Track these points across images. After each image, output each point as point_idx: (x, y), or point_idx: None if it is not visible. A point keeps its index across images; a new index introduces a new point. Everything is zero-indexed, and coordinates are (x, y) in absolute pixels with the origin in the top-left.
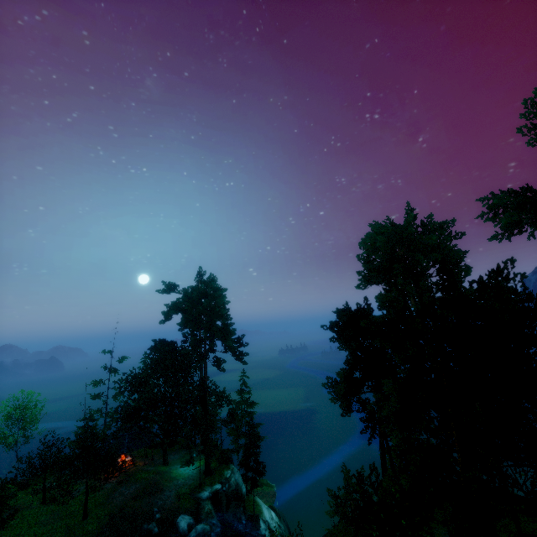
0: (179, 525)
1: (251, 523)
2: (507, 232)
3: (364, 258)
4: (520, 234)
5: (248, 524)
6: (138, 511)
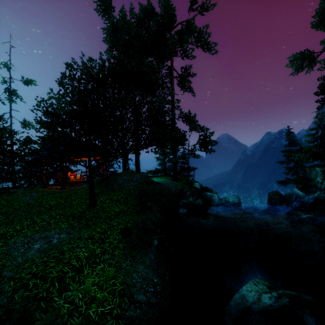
0: (213, 198)
1: None
2: None
3: None
4: None
5: None
6: (163, 192)
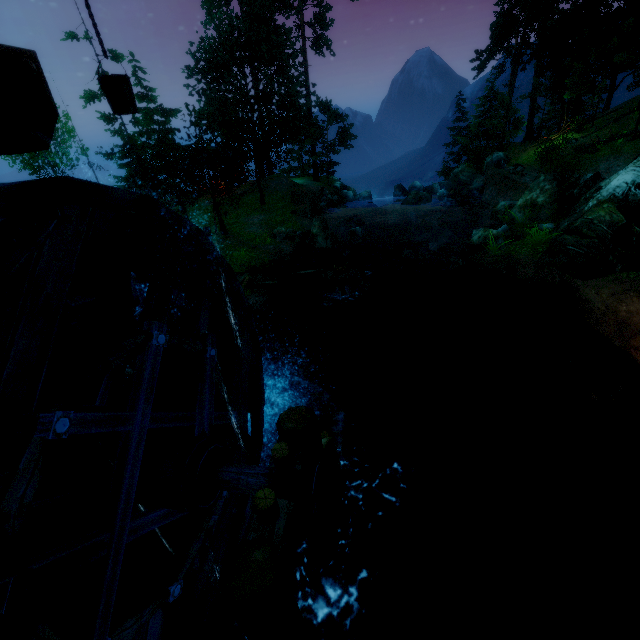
0: (348, 195)
1: None
2: None
3: None
4: None
5: None
6: (308, 192)
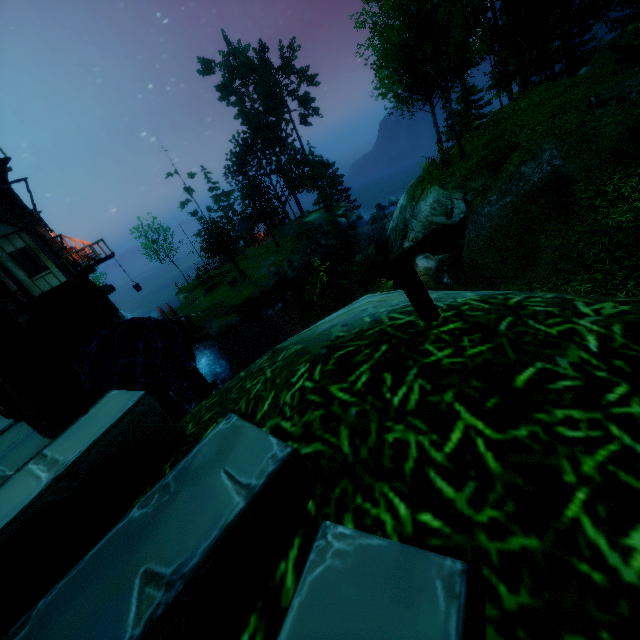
0: (341, 222)
1: None
2: None
3: None
4: None
5: None
6: (310, 229)
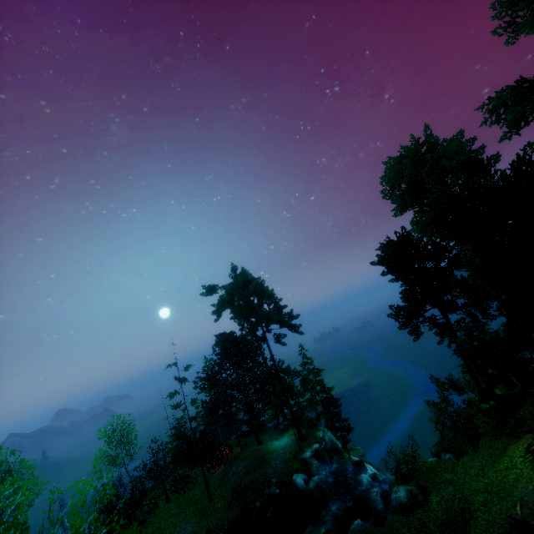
0: (296, 482)
1: (358, 468)
2: (514, 128)
3: (389, 192)
4: (528, 125)
5: (356, 470)
6: (255, 481)
